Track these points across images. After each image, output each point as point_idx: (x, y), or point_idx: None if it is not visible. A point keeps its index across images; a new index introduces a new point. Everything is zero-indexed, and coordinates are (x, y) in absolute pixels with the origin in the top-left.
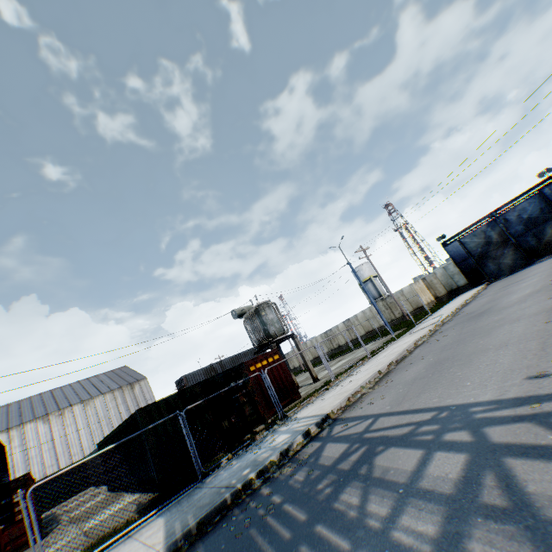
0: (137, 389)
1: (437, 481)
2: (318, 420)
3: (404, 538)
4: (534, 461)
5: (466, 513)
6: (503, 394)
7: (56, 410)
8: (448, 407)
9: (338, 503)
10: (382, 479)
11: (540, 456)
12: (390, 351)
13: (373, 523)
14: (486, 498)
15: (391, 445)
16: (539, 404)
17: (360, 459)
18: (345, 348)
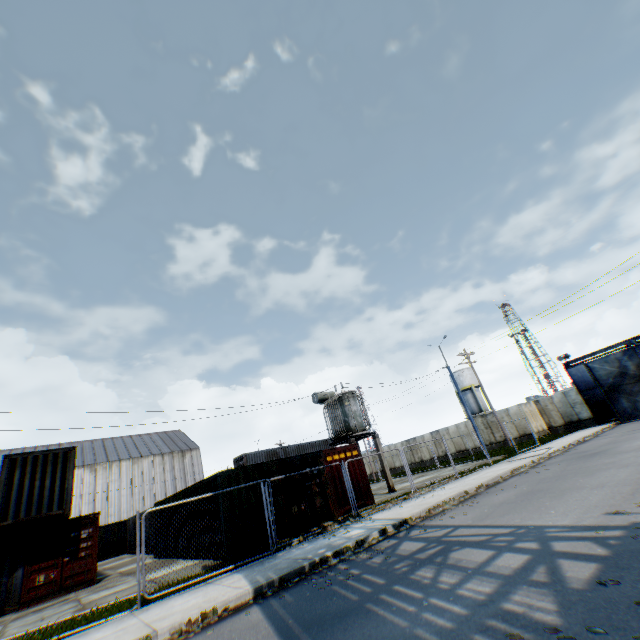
0: (187, 458)
1: (500, 567)
2: (396, 522)
3: (466, 592)
4: (578, 561)
5: (516, 583)
6: (578, 522)
7: (105, 461)
8: (526, 526)
9: (414, 575)
10: (455, 564)
11: (584, 559)
12: (481, 474)
13: (443, 585)
14: (533, 576)
15: (466, 546)
16: (603, 531)
17: (437, 552)
18: (428, 464)
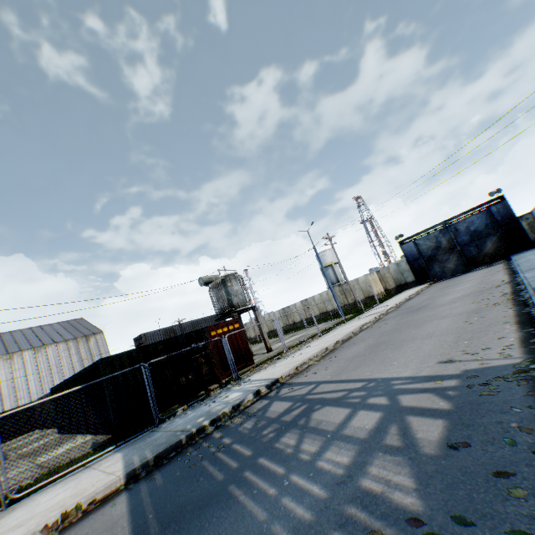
0: (93, 342)
1: (357, 430)
2: (268, 383)
3: (326, 465)
4: (426, 418)
5: (372, 450)
6: (418, 373)
7: (5, 353)
8: (376, 379)
9: (279, 443)
10: (316, 428)
11: (431, 416)
12: (338, 332)
13: (304, 457)
14: (388, 441)
15: (326, 405)
16: (441, 382)
17: (301, 414)
18: (299, 325)
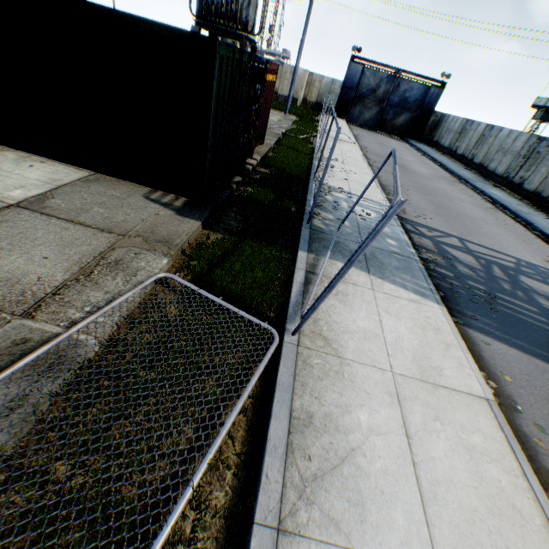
0: None
1: None
2: None
3: None
4: None
5: None
6: (545, 266)
7: None
8: (518, 259)
9: (545, 306)
10: None
11: None
12: (341, 151)
13: None
14: None
15: (517, 273)
16: None
17: (507, 276)
18: None
